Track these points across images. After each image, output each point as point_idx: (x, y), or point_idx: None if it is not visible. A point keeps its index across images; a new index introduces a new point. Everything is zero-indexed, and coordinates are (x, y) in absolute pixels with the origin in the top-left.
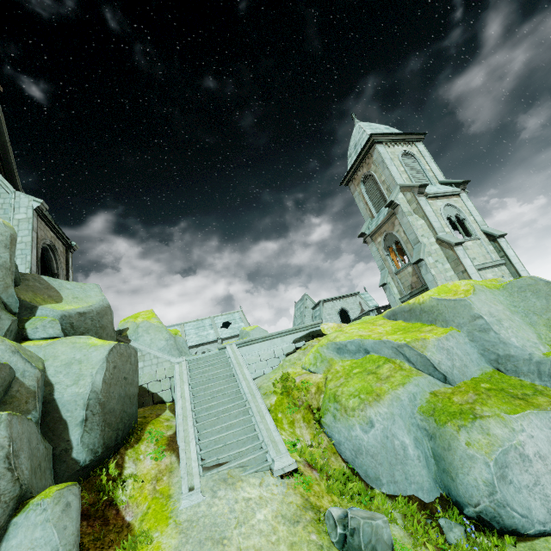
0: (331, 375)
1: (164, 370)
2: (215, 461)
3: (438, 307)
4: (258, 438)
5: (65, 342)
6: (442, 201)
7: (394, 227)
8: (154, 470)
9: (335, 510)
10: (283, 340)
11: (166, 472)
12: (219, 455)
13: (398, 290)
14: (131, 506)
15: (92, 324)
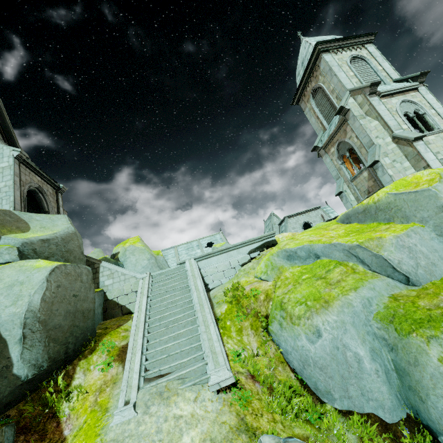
0: (280, 282)
1: (130, 285)
2: (157, 373)
3: (396, 203)
4: (202, 348)
5: (13, 266)
6: (397, 98)
7: (346, 134)
8: (100, 381)
9: (267, 441)
10: (239, 252)
11: (110, 383)
12: (162, 366)
13: (354, 197)
14: (72, 418)
15: (57, 249)
